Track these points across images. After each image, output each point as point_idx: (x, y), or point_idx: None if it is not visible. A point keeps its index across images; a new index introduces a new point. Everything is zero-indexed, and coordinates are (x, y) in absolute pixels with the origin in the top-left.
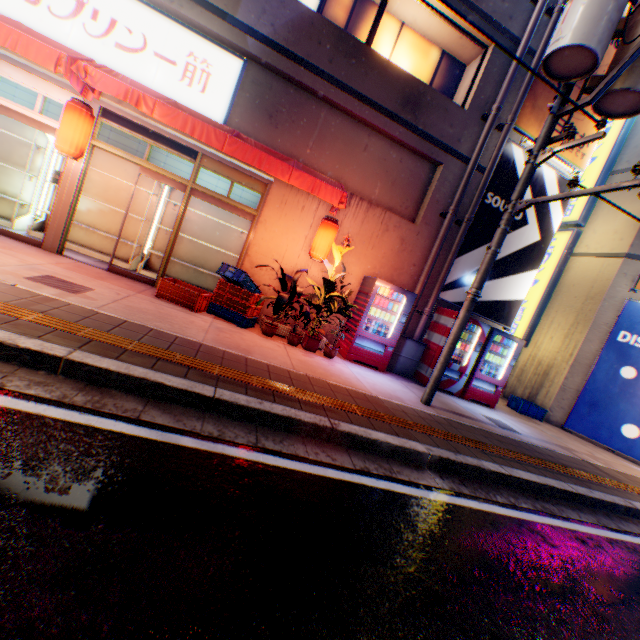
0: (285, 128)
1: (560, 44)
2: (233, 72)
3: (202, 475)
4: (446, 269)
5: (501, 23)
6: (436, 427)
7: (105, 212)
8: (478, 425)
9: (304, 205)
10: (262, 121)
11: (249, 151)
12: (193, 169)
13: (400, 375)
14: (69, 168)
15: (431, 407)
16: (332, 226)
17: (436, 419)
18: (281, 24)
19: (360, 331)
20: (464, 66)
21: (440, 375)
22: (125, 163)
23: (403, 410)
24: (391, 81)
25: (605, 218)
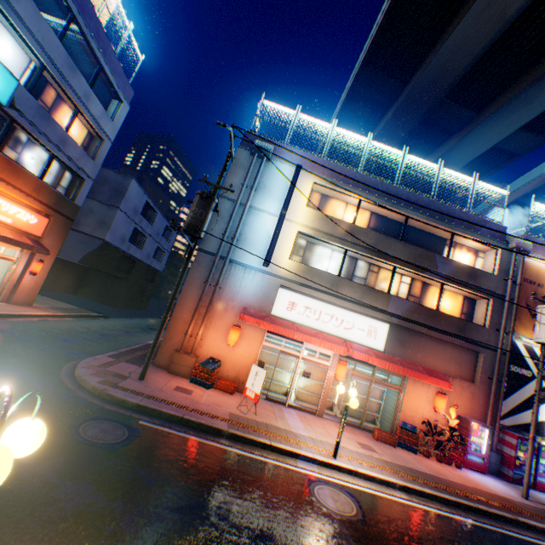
0: (407, 346)
1: (540, 340)
2: (385, 329)
3: (507, 538)
4: (500, 407)
5: (492, 290)
6: (544, 515)
7: (317, 384)
8: None
9: (422, 381)
10: (397, 345)
11: (408, 371)
12: (373, 371)
13: (491, 473)
14: (327, 378)
15: (528, 500)
16: (444, 396)
17: (539, 509)
18: (403, 310)
19: (468, 450)
20: (474, 299)
21: (528, 481)
22: (326, 360)
23: (522, 504)
24: (450, 322)
25: None
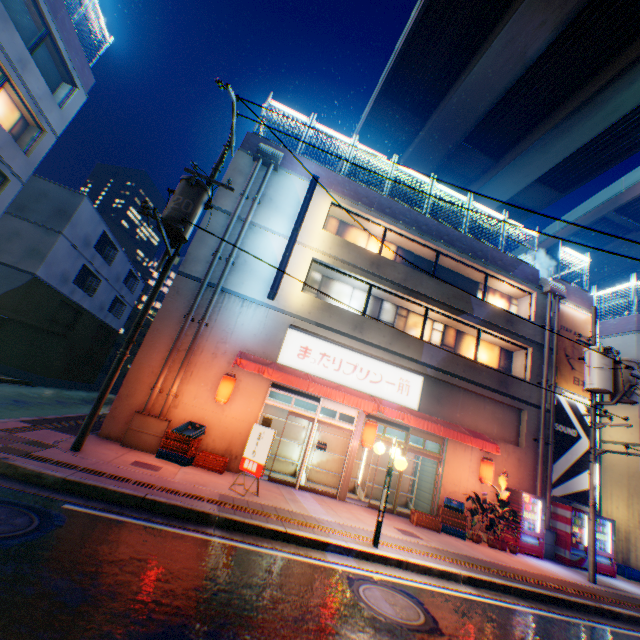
0: (444, 404)
1: (593, 386)
2: (419, 382)
3: (603, 633)
4: (549, 474)
5: (530, 338)
6: (620, 599)
7: (335, 459)
8: (629, 594)
9: (464, 447)
10: (433, 403)
11: (451, 431)
12: (406, 436)
13: (546, 557)
14: (351, 447)
15: (597, 584)
16: (491, 462)
17: (612, 593)
18: (439, 359)
19: (521, 529)
20: (511, 350)
21: (594, 559)
22: None
23: (595, 589)
24: (491, 374)
25: (612, 416)
